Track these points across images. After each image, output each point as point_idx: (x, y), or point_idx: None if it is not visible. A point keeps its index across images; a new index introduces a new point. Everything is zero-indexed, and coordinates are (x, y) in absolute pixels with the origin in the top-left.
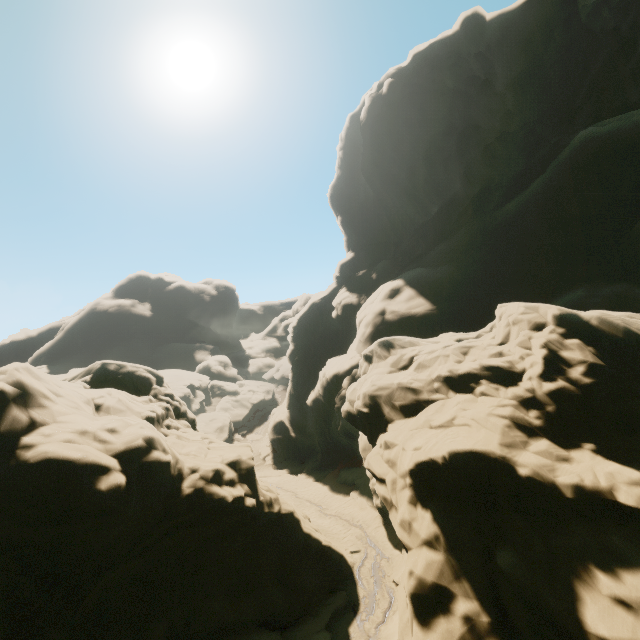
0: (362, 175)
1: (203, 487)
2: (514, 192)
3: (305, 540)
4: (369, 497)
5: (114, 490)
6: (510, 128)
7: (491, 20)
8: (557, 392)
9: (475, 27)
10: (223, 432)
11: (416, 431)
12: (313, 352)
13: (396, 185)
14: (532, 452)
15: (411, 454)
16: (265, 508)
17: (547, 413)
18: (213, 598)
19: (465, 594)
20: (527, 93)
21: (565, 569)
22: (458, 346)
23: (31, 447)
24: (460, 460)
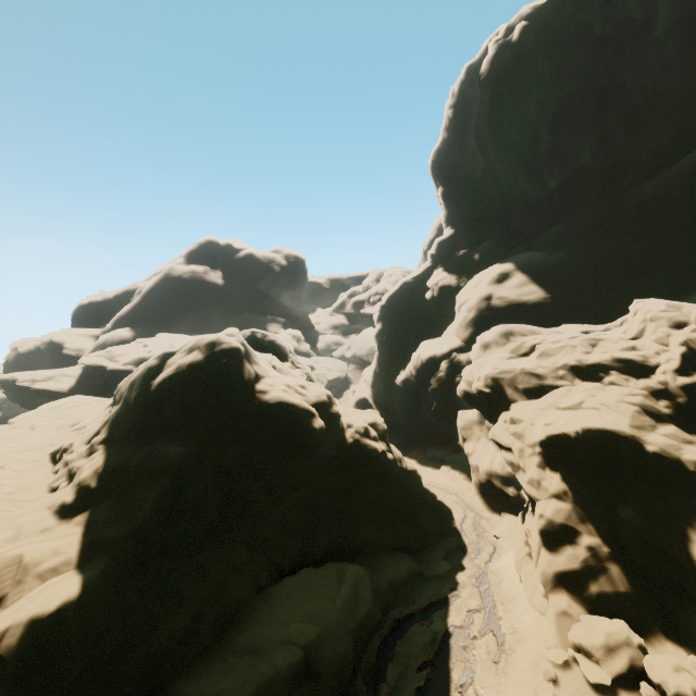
0: (473, 139)
1: (359, 439)
2: (655, 168)
3: (424, 493)
4: (462, 471)
5: (321, 430)
6: (664, 87)
7: None
8: (691, 386)
9: None
10: None
11: (543, 411)
12: (402, 333)
13: (512, 153)
14: (660, 434)
15: (542, 428)
16: (398, 463)
17: (677, 404)
18: (360, 524)
19: (589, 533)
20: (694, 41)
21: (680, 521)
22: (586, 338)
23: (265, 392)
24: (592, 435)
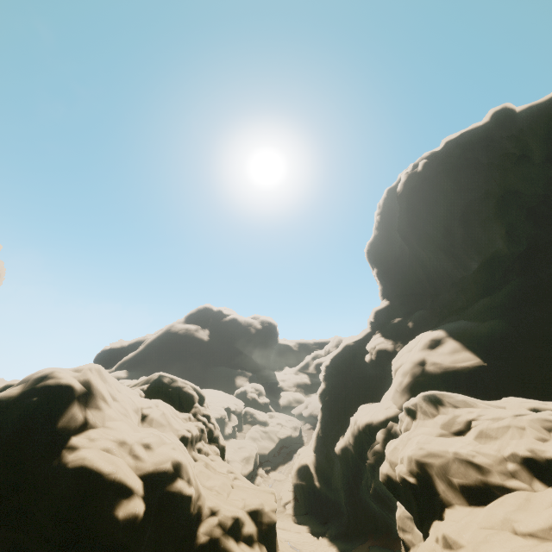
0: (398, 234)
1: (219, 538)
2: None
3: None
4: None
5: (130, 521)
6: None
7: (521, 111)
8: None
9: (505, 117)
10: (248, 463)
11: (491, 532)
12: (344, 394)
13: (432, 243)
14: None
15: None
16: None
17: None
18: None
19: None
20: None
21: None
22: (536, 417)
23: (75, 449)
24: None
